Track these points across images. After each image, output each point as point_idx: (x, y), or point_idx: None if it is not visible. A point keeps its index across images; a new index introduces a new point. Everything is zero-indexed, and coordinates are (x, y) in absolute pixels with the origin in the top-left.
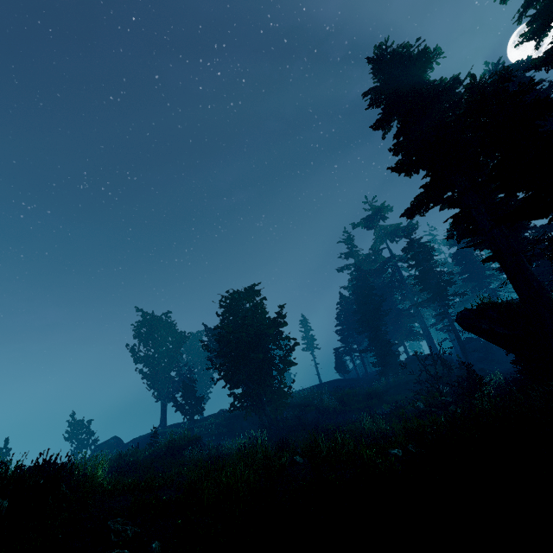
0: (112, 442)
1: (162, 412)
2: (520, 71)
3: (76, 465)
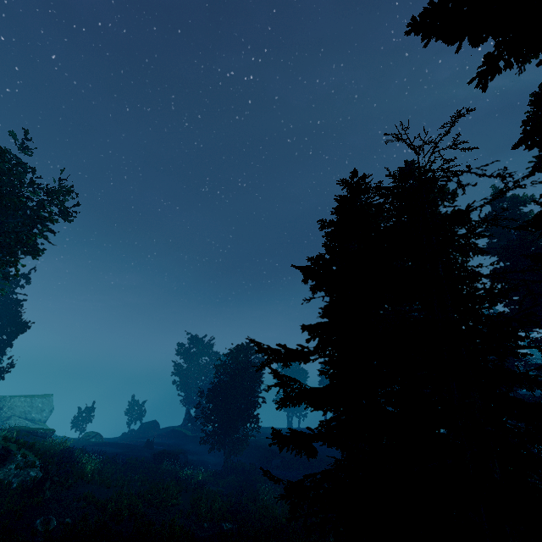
0: (152, 424)
1: (186, 414)
2: (516, 207)
3: (81, 460)
